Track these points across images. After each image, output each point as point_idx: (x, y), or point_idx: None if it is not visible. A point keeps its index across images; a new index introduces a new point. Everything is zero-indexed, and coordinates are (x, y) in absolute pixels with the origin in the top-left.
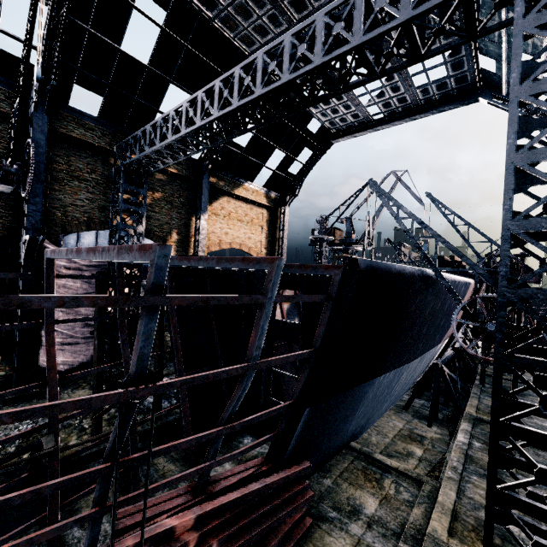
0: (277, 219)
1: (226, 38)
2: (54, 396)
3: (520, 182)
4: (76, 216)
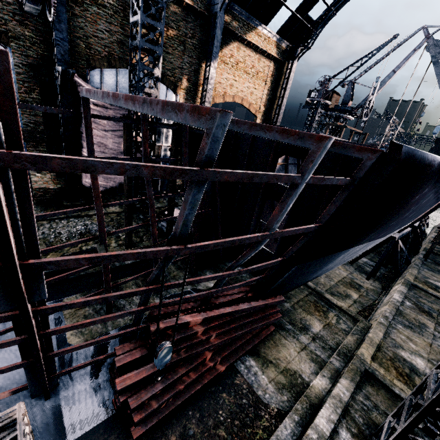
0: (282, 74)
1: None
2: (101, 218)
3: None
4: (98, 50)
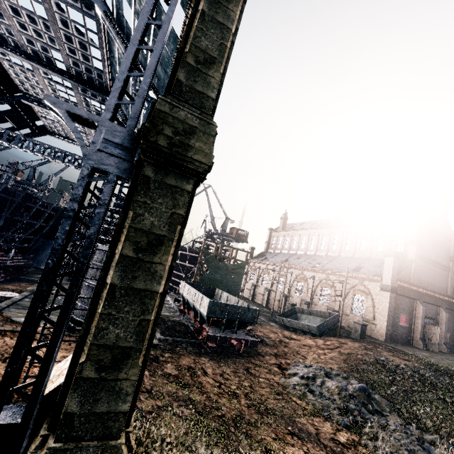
0: None
1: (15, 82)
2: None
3: None
4: None
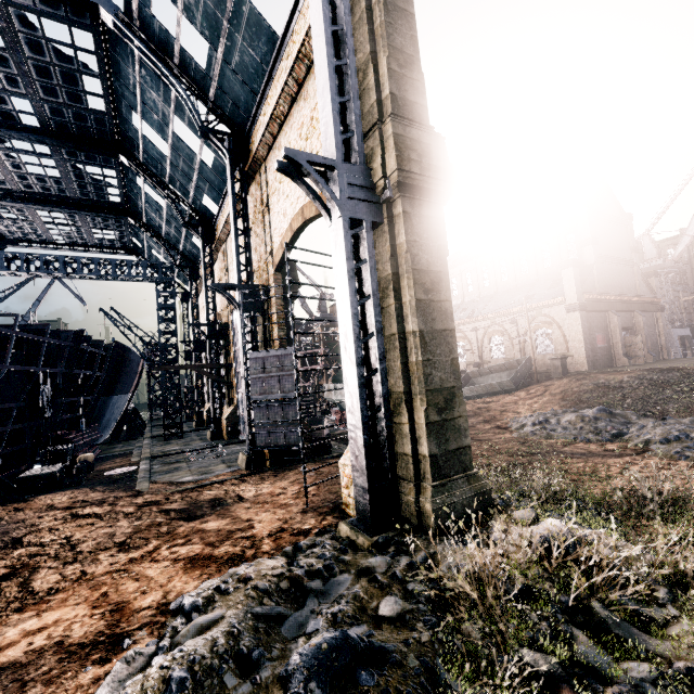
0: None
1: None
2: None
3: (161, 322)
4: None
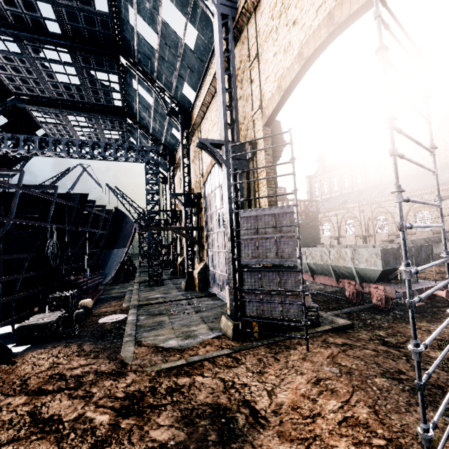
0: None
1: (3, 81)
2: None
3: (148, 193)
4: None
